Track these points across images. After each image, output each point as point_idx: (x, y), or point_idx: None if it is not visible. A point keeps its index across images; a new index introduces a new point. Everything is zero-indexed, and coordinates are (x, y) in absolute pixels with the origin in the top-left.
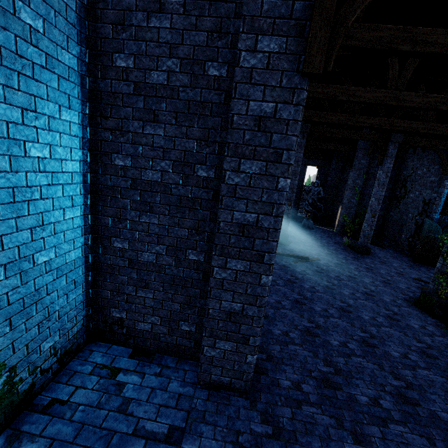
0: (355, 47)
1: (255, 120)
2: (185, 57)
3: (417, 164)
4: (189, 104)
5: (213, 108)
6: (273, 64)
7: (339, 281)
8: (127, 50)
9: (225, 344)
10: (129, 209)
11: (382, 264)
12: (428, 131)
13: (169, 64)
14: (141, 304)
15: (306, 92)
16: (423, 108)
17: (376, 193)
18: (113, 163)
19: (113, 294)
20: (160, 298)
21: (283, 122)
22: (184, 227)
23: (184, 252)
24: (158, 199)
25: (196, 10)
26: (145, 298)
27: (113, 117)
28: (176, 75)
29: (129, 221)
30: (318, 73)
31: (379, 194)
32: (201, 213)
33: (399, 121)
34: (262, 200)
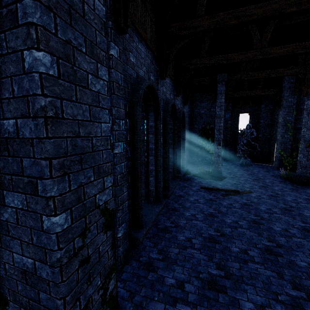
0: None
1: None
2: None
3: None
4: None
5: None
6: None
7: (270, 215)
8: None
9: None
10: None
11: None
12: None
13: None
14: None
15: None
16: None
17: (306, 123)
18: None
19: None
20: None
21: None
22: None
23: None
24: None
25: None
26: None
27: None
28: None
29: None
30: None
31: None
32: None
33: None
34: (14, 95)
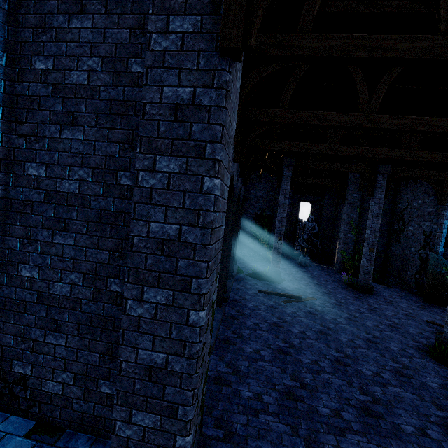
0: (307, 57)
1: (170, 109)
2: (107, 56)
3: (411, 196)
4: (111, 104)
5: (137, 106)
6: (188, 45)
7: (336, 325)
8: (47, 52)
9: (145, 417)
10: (41, 228)
11: (388, 304)
12: (414, 159)
13: (89, 64)
14: (51, 355)
15: (230, 75)
16: (400, 130)
17: (370, 225)
18: (25, 173)
19: (17, 340)
20: (74, 346)
21: (204, 109)
22: (105, 248)
23: (105, 281)
24: (75, 215)
25: (118, 9)
26: (56, 346)
27: (28, 122)
28: (97, 74)
29: (41, 242)
30: (236, 47)
31: (374, 226)
32: (125, 230)
33: (381, 149)
34: (184, 206)
